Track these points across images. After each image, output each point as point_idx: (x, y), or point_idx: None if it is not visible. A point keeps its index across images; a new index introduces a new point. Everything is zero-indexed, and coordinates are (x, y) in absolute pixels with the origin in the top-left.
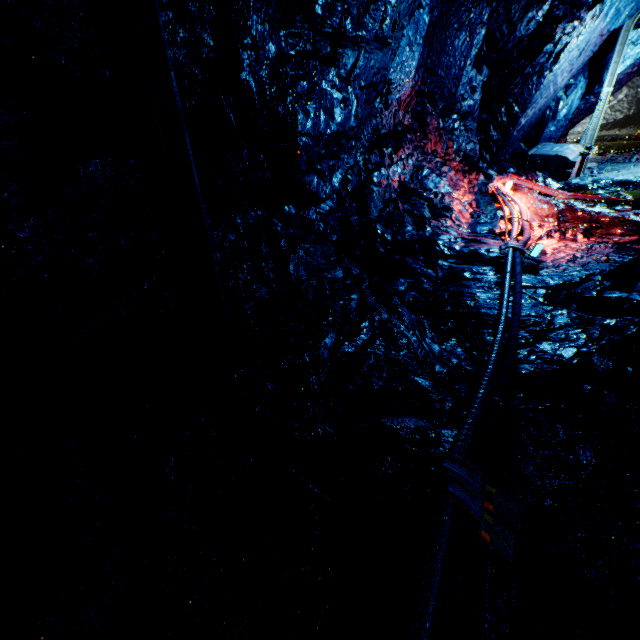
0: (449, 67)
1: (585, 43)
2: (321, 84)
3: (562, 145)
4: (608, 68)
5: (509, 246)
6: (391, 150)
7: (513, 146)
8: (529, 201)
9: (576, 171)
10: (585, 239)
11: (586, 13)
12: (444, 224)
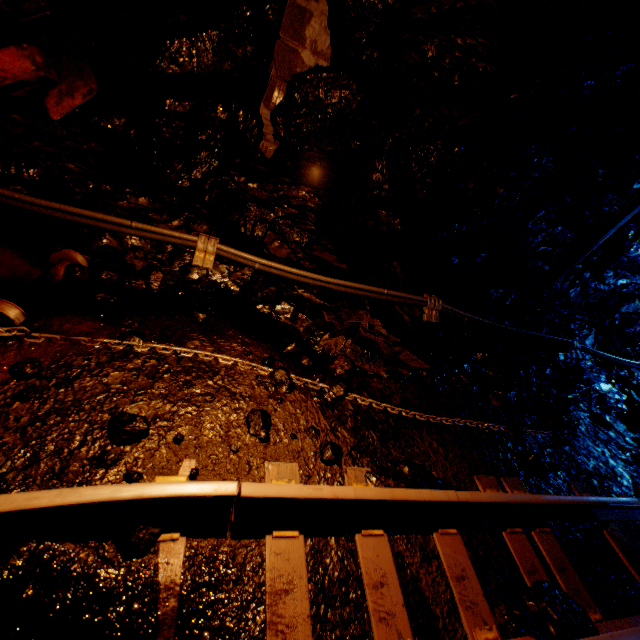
0: None
1: None
2: None
3: None
4: None
5: None
6: None
7: None
8: None
9: None
10: None
11: None
12: None
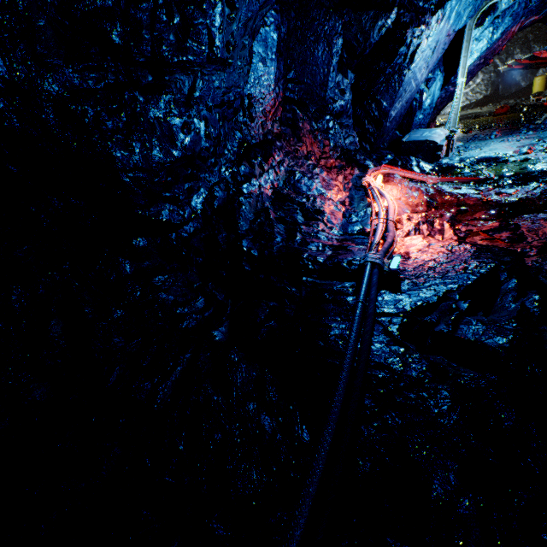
0: (314, 75)
1: (435, 43)
2: (149, 114)
3: (430, 130)
4: (459, 62)
5: (367, 260)
6: (261, 160)
7: (389, 134)
8: (400, 191)
9: (445, 152)
10: (451, 229)
11: (431, 18)
12: (315, 229)
